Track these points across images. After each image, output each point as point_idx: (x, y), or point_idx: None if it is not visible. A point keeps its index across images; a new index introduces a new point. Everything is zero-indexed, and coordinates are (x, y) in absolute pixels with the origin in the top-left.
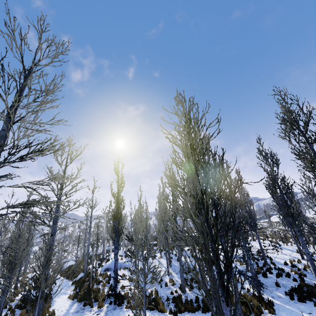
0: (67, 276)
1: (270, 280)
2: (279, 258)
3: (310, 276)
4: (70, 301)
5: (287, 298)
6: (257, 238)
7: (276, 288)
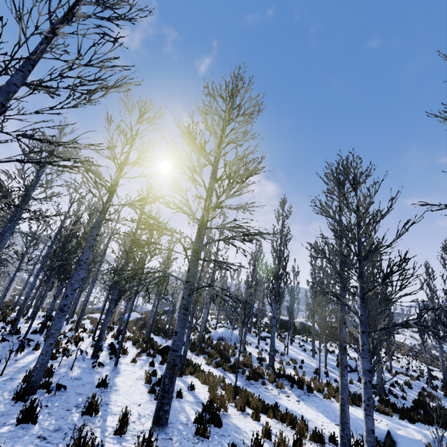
0: (154, 332)
1: None
2: None
3: None
4: (216, 369)
5: None
6: (441, 354)
7: None
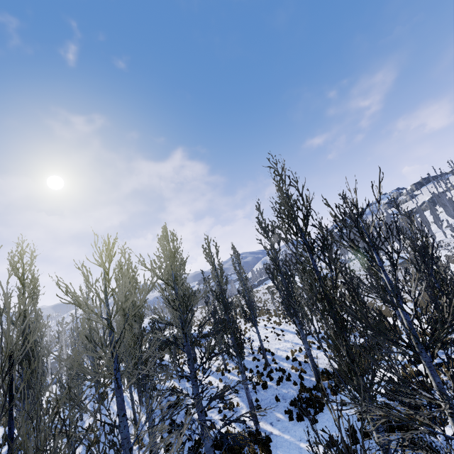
0: None
1: (270, 393)
2: (281, 351)
3: (310, 371)
4: None
5: (286, 420)
6: (258, 335)
7: (276, 404)
